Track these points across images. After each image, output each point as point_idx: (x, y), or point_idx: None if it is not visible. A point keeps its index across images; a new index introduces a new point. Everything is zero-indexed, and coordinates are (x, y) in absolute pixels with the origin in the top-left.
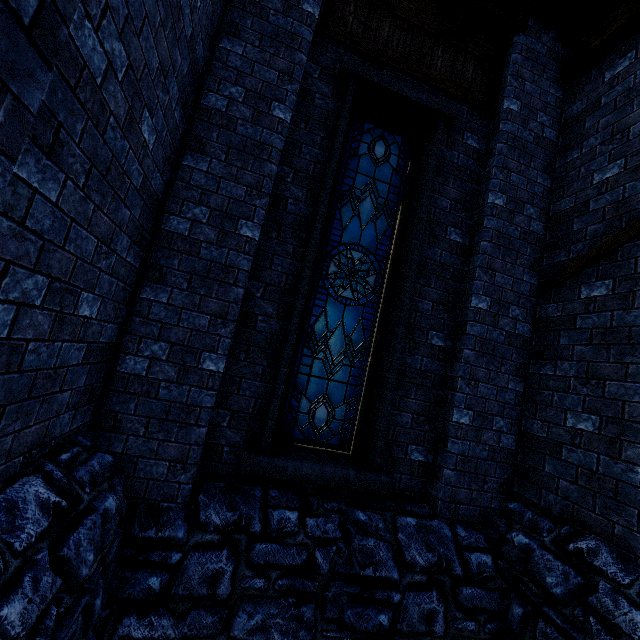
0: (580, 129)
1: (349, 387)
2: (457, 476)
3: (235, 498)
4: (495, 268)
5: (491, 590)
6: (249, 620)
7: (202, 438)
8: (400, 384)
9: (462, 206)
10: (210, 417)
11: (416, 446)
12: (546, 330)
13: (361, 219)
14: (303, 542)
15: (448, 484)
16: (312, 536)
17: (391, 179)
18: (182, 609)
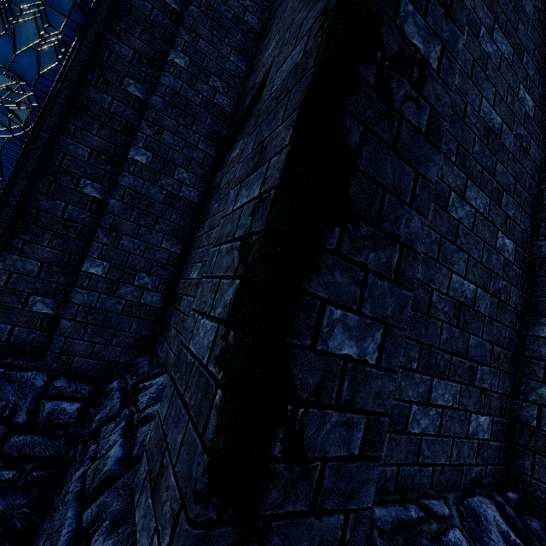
0: (274, 19)
1: None
2: (76, 327)
3: None
4: (164, 126)
5: (58, 437)
6: None
7: None
8: (28, 227)
9: (149, 62)
10: None
11: (42, 297)
12: (211, 197)
13: (16, 41)
14: None
15: (61, 335)
16: None
17: (71, 12)
18: None
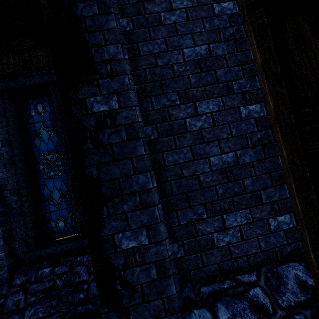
0: None
1: (68, 209)
2: None
3: (29, 271)
4: None
5: None
6: (29, 313)
7: (3, 257)
8: None
9: None
10: (5, 248)
11: None
12: None
13: (44, 141)
14: (52, 278)
15: None
16: (56, 274)
17: (50, 117)
18: (6, 316)
